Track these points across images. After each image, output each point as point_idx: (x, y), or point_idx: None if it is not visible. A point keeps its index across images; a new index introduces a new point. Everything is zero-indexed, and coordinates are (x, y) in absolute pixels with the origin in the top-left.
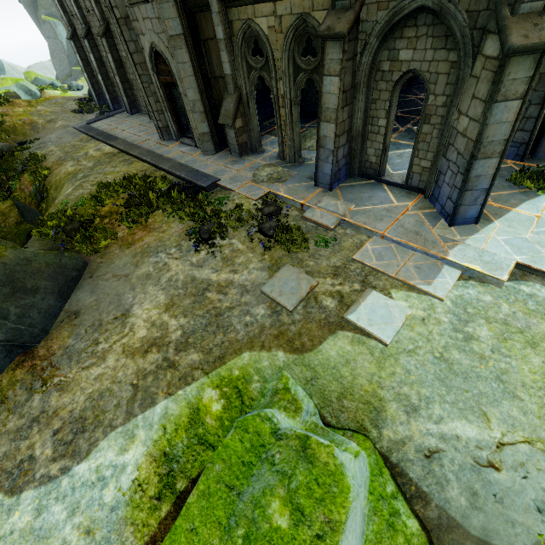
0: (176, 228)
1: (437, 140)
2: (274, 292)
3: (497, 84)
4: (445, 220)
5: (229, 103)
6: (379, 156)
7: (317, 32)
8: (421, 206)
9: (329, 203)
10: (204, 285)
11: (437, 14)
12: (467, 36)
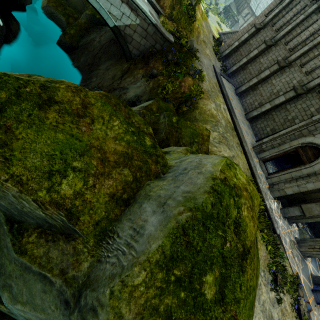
0: (263, 253)
1: None
2: None
3: None
4: None
5: (316, 209)
6: None
7: None
8: None
9: (318, 316)
10: None
11: None
12: None
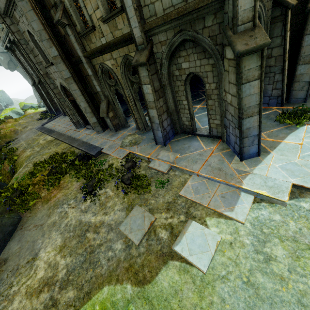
0: (76, 185)
1: (219, 108)
2: (127, 230)
3: (239, 74)
4: (238, 157)
5: (103, 105)
6: (189, 121)
7: (131, 64)
8: (221, 148)
9: (164, 154)
10: (86, 227)
11: (194, 41)
12: (214, 49)
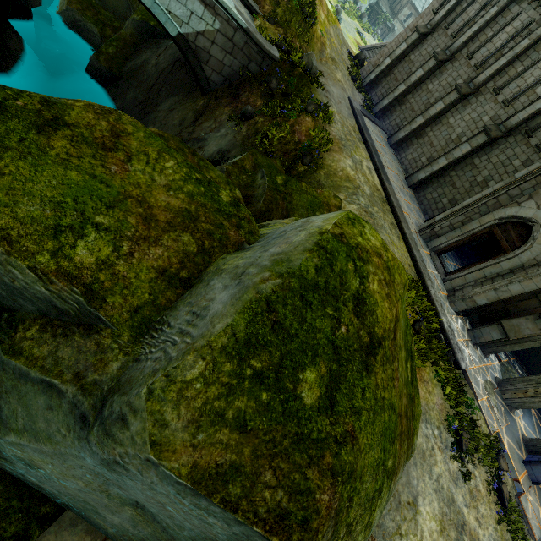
0: (437, 399)
1: None
2: None
3: None
4: None
5: (527, 327)
6: None
7: None
8: None
9: (535, 503)
10: (461, 519)
11: None
12: None
